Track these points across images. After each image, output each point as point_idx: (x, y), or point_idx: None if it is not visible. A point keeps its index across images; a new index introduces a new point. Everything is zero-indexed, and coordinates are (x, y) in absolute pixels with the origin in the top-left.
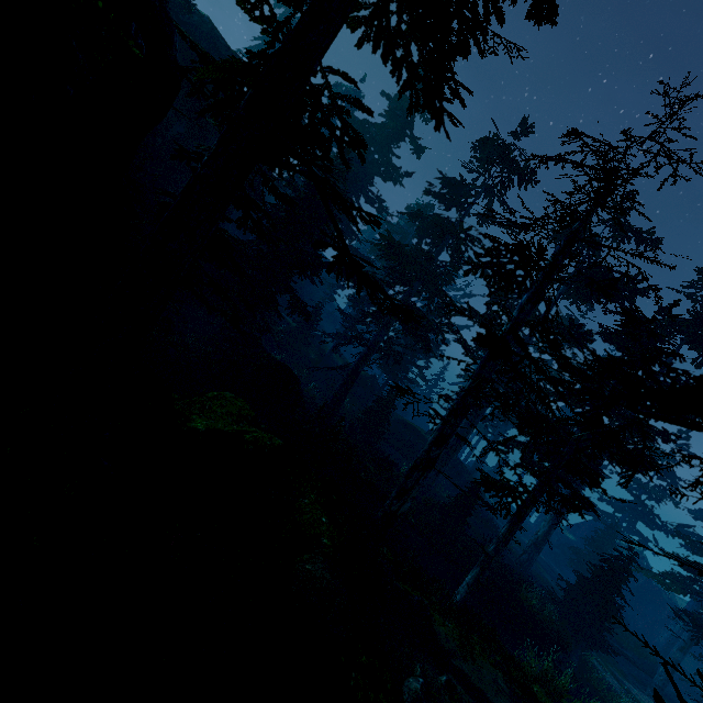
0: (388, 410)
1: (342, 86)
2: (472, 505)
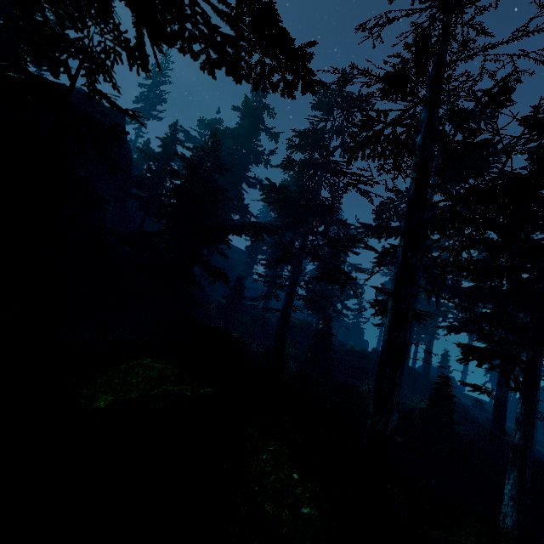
0: (328, 339)
1: (204, 119)
2: (450, 400)
